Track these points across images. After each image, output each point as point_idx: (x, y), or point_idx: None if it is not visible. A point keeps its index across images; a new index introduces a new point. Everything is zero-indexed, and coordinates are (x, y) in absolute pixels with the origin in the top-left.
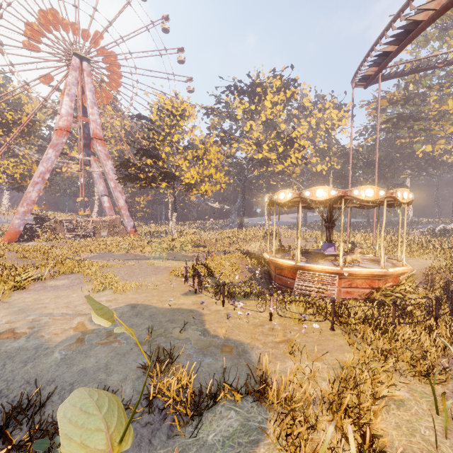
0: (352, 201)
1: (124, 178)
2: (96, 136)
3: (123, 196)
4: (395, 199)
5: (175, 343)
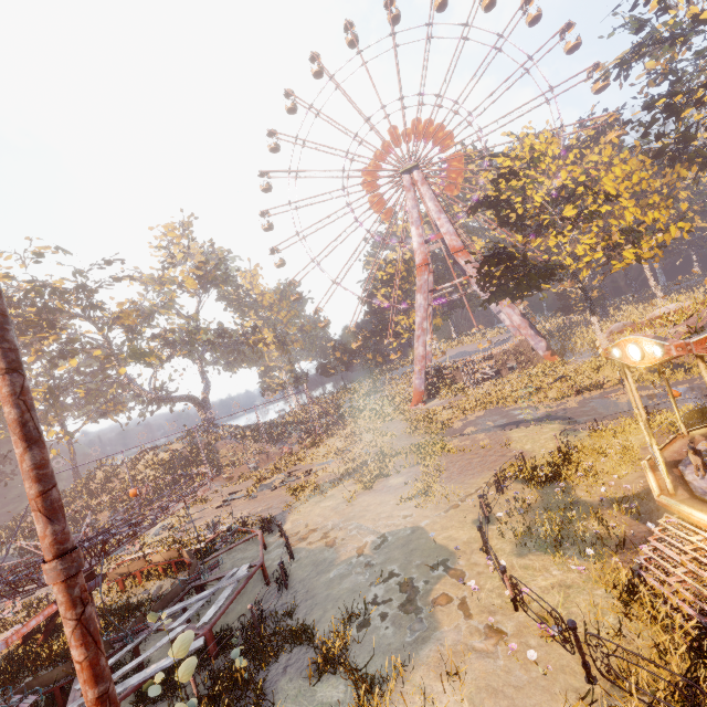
0: None
1: (489, 300)
2: (454, 250)
3: (515, 310)
4: None
5: (391, 597)
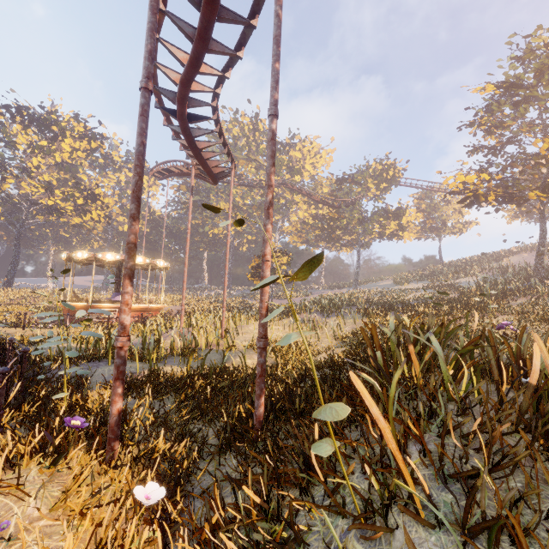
0: (137, 264)
1: None
2: None
3: None
4: (156, 265)
5: None
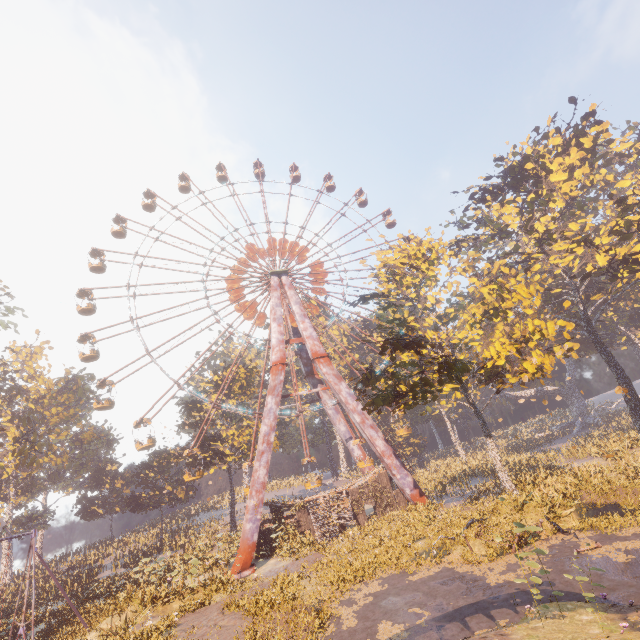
0: None
1: (374, 403)
2: (316, 355)
3: (378, 432)
4: None
5: None
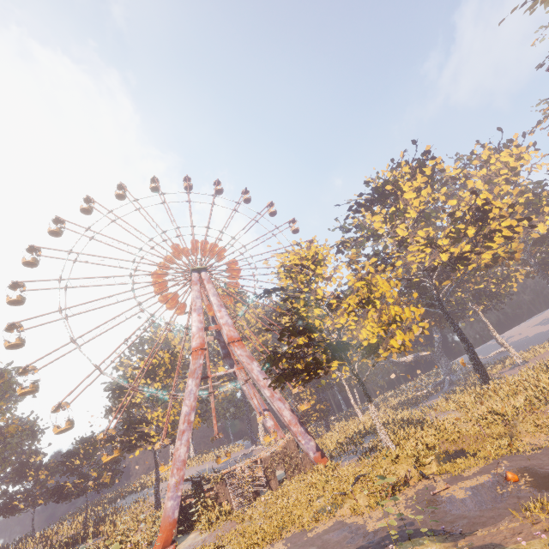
0: None
1: (278, 380)
2: (231, 339)
3: (285, 404)
4: None
5: None
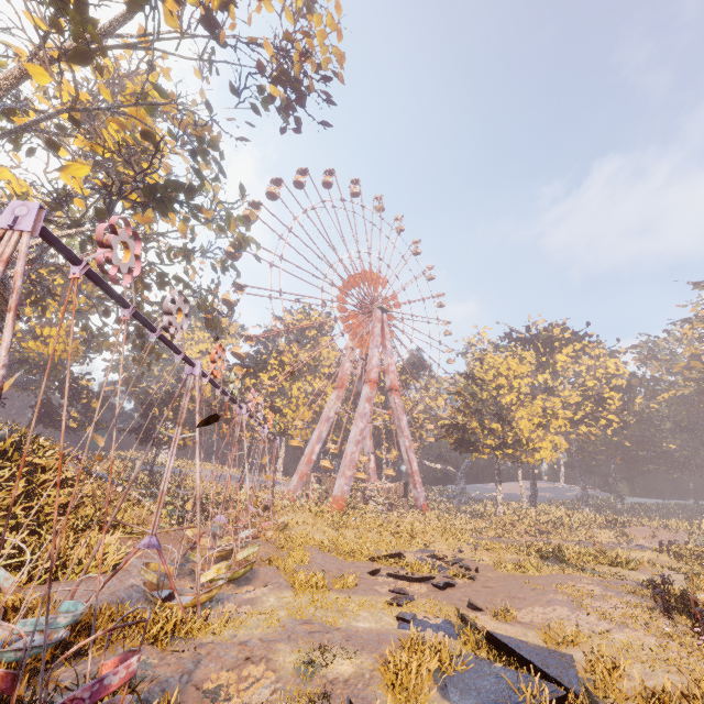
0: None
1: (461, 442)
2: (395, 387)
3: (415, 457)
4: None
5: None
